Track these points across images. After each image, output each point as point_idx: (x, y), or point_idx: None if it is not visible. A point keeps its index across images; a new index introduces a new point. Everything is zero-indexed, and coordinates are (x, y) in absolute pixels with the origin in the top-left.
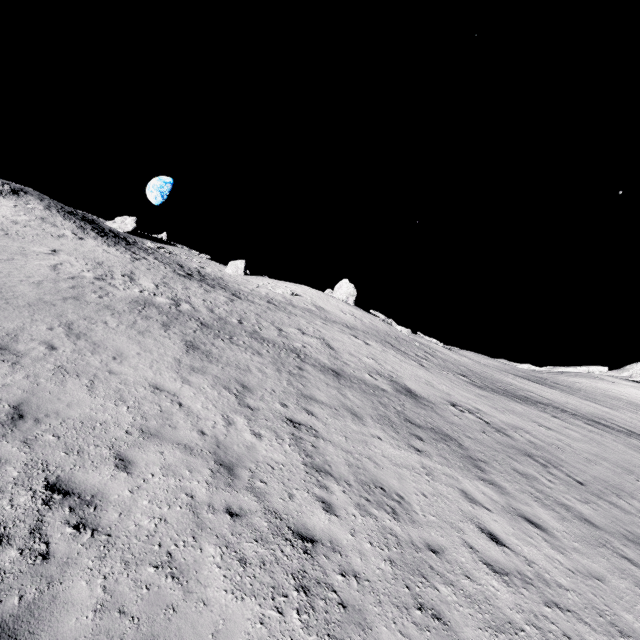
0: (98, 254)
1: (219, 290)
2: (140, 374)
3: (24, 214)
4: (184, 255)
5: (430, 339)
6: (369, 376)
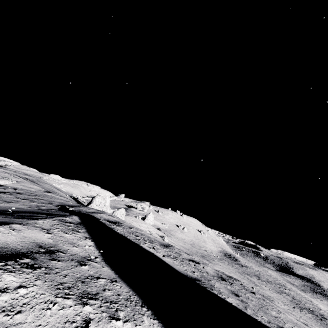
0: None
1: None
2: None
3: None
4: None
5: None
6: None
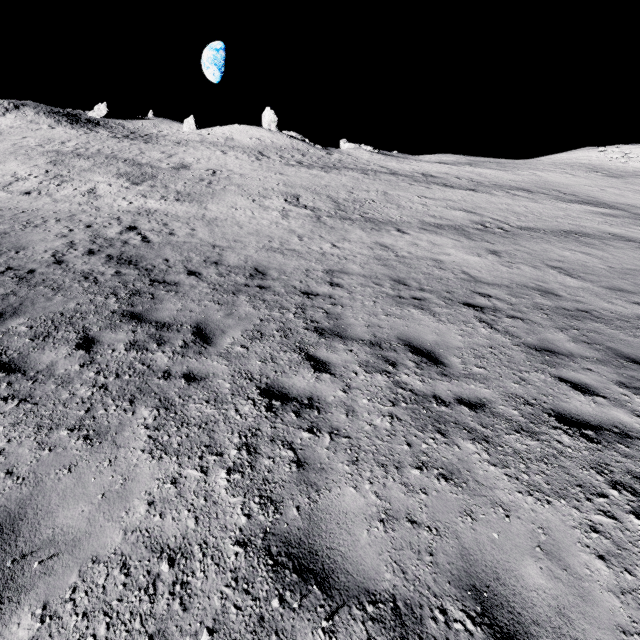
0: (57, 135)
1: (135, 141)
2: (9, 168)
3: (20, 121)
4: (151, 125)
5: (366, 148)
6: (165, 164)
